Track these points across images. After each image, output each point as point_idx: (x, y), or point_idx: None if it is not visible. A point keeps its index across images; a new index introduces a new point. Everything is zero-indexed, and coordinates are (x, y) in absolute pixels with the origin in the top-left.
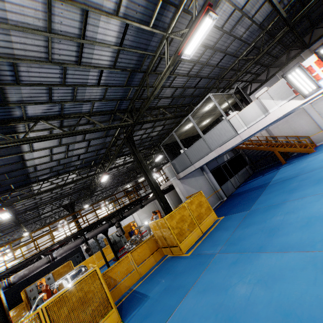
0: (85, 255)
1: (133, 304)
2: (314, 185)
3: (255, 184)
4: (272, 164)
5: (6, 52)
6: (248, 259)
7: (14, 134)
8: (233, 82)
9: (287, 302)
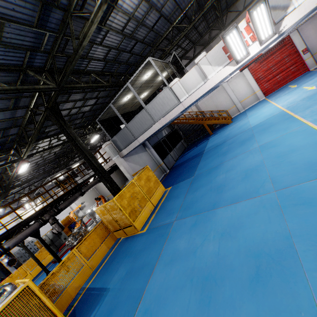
0: (9, 268)
1: (90, 305)
2: (241, 146)
3: (192, 154)
4: (201, 137)
5: None
6: (206, 218)
7: None
8: (168, 51)
9: (254, 245)
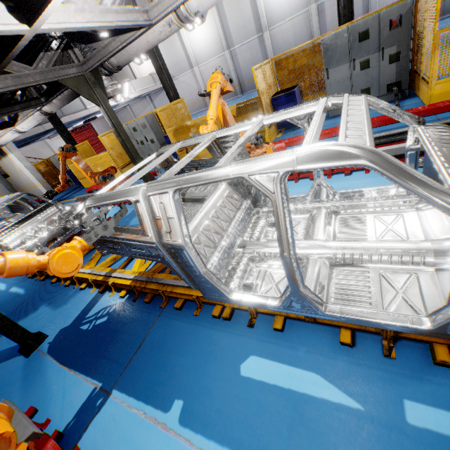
0: None
1: None
2: None
3: None
4: None
5: None
6: None
7: None
8: None
9: None
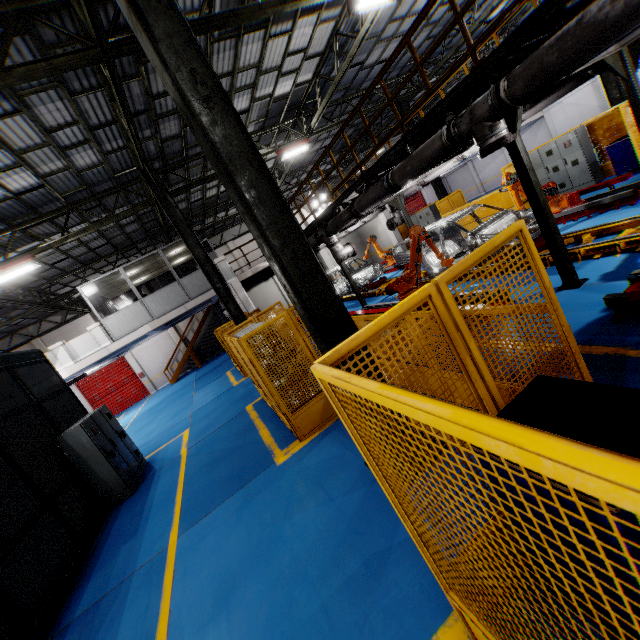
0: None
1: None
2: None
3: None
4: None
5: None
6: None
7: None
8: None
9: None
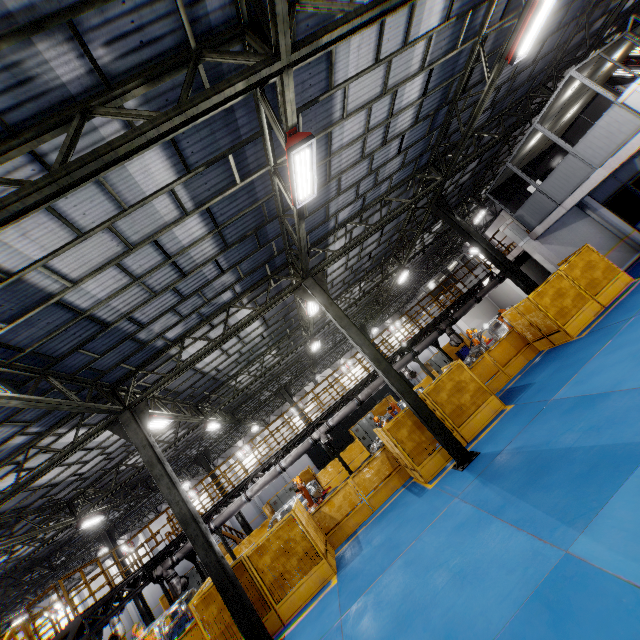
0: None
1: (514, 394)
2: None
3: None
4: None
5: (336, 171)
6: None
7: (327, 248)
8: (623, 3)
9: None
